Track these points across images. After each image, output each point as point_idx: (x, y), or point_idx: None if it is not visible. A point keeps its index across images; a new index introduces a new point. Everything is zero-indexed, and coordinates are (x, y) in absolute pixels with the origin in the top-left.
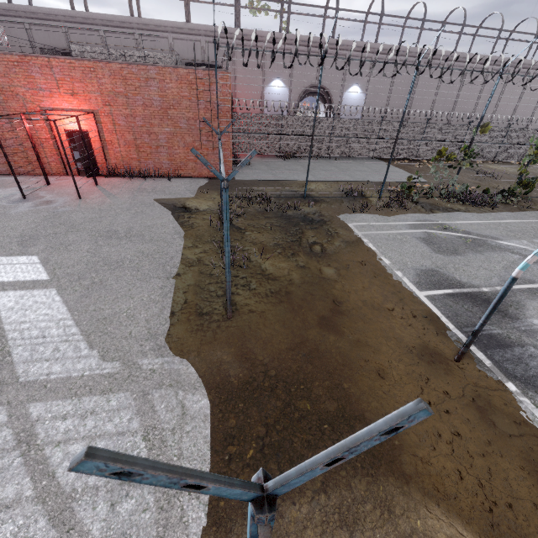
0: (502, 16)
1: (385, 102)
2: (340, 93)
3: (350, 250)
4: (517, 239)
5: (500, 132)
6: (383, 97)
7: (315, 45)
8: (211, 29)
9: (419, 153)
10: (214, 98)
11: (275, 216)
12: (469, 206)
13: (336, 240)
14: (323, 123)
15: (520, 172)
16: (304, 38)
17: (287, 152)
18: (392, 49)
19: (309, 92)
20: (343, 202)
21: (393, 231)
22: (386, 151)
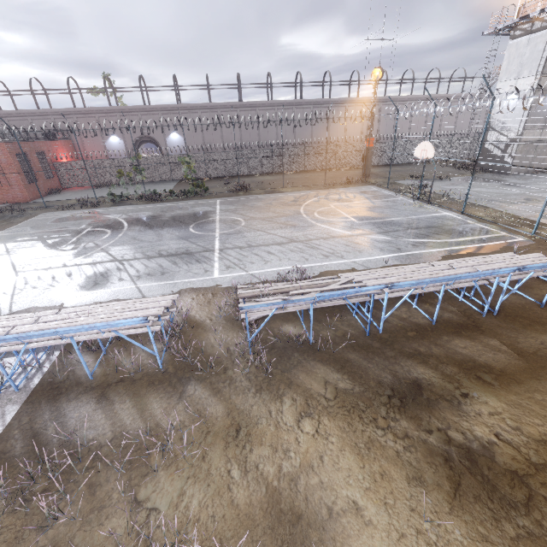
0: (270, 74)
1: (202, 140)
2: (164, 139)
3: (5, 225)
4: (118, 214)
5: (267, 153)
6: (199, 138)
7: (133, 111)
8: (55, 111)
9: (209, 173)
10: (1, 157)
11: (1, 216)
12: (149, 202)
13: (8, 223)
14: (124, 161)
15: (187, 179)
16: (123, 108)
17: (106, 183)
18: (191, 106)
19: (144, 140)
20: (67, 207)
21: (54, 217)
22: (182, 175)
